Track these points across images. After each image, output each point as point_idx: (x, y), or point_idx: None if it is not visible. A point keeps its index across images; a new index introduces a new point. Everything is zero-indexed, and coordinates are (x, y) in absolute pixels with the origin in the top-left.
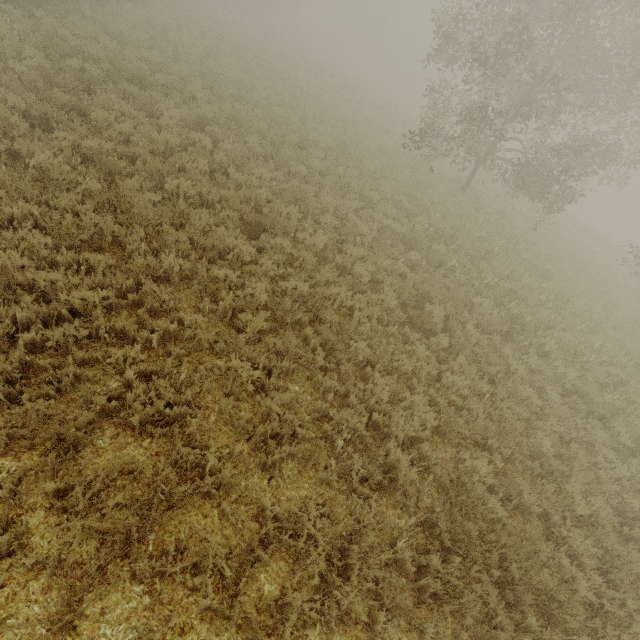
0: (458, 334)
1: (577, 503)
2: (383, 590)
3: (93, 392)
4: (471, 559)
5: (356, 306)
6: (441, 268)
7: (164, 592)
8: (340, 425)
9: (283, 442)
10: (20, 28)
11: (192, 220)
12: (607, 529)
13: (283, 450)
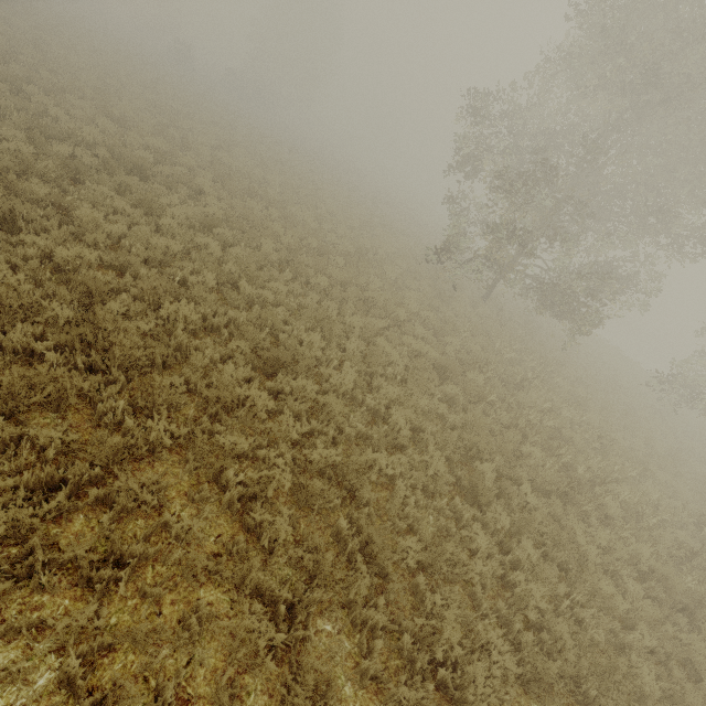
0: (513, 499)
1: None
2: None
3: None
4: None
5: (397, 472)
6: (479, 402)
7: None
8: (397, 704)
9: None
10: (2, 103)
11: (192, 359)
12: None
13: None
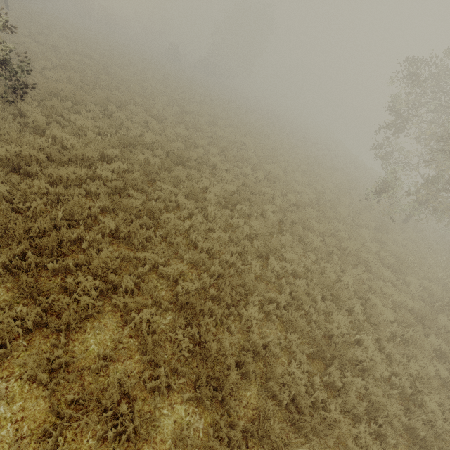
0: None
1: None
2: None
3: None
4: None
5: None
6: None
7: None
8: None
9: None
10: (100, 124)
11: (276, 373)
12: None
13: None
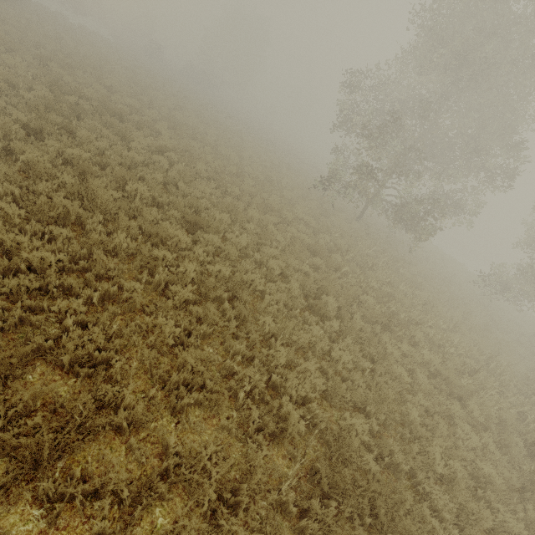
0: (347, 321)
1: (437, 463)
2: (266, 528)
3: (33, 334)
4: (345, 503)
5: (267, 291)
6: (337, 272)
7: (61, 517)
8: (244, 381)
9: (193, 391)
10: (34, 71)
11: (143, 213)
12: (461, 486)
13: (192, 396)
